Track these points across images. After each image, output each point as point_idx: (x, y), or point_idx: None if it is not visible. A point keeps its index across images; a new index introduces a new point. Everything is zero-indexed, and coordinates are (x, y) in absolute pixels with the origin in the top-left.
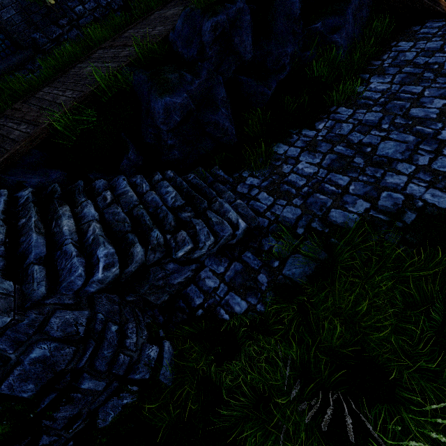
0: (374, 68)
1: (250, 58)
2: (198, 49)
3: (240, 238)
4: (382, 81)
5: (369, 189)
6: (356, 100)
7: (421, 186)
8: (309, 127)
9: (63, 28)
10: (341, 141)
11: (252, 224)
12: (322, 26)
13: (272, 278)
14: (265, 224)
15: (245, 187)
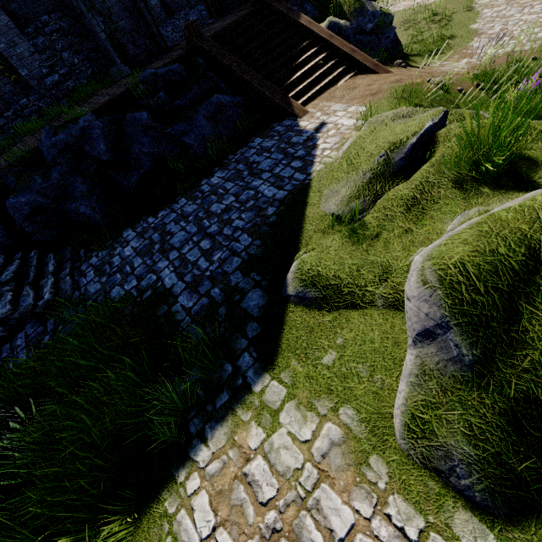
0: (226, 162)
1: (109, 159)
2: (53, 157)
3: (42, 307)
4: (220, 176)
5: (145, 271)
6: (195, 191)
7: (170, 270)
8: (154, 214)
9: (8, 118)
10: (160, 229)
11: (62, 297)
12: (172, 131)
13: (51, 338)
14: (76, 297)
15: (87, 265)
